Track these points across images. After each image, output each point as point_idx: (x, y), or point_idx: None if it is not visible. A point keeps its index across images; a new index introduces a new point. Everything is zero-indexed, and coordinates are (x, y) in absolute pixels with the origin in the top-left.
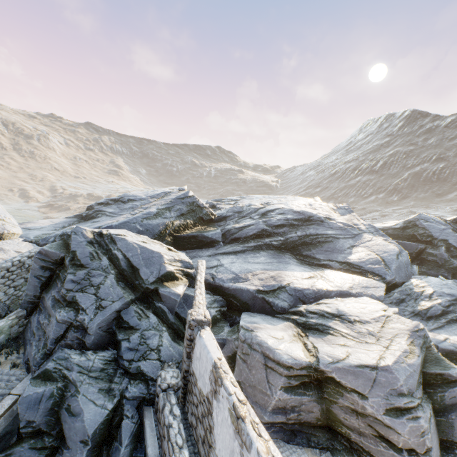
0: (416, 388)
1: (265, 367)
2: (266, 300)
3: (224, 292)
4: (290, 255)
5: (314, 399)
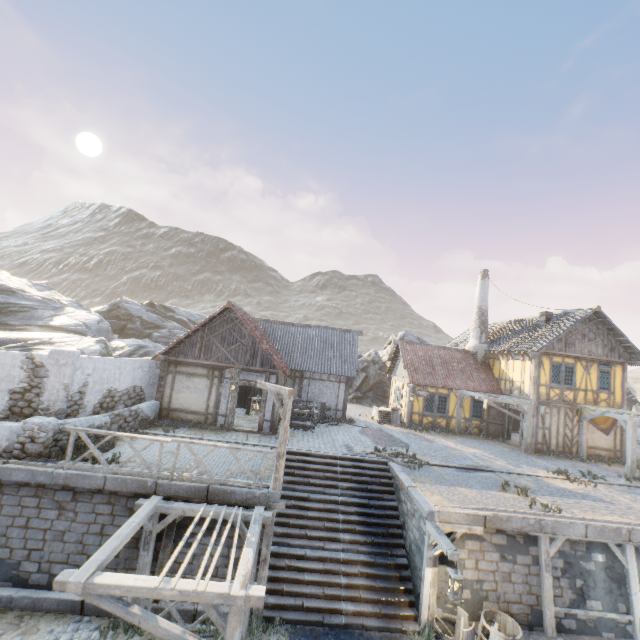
0: None
1: None
2: None
3: None
4: None
5: None
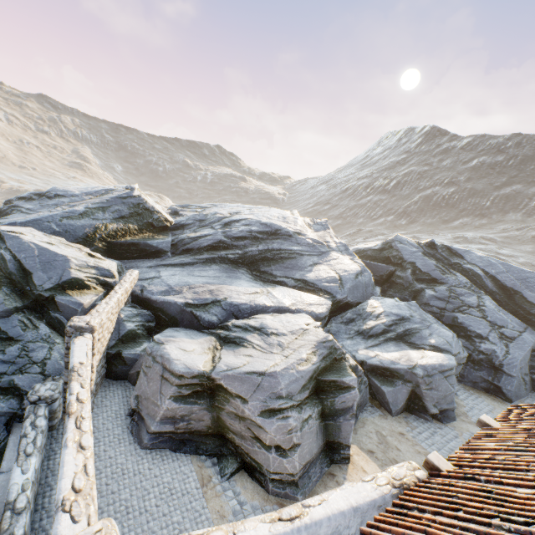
0: (300, 392)
1: (162, 378)
2: (194, 314)
3: (152, 306)
4: (245, 270)
5: (205, 407)
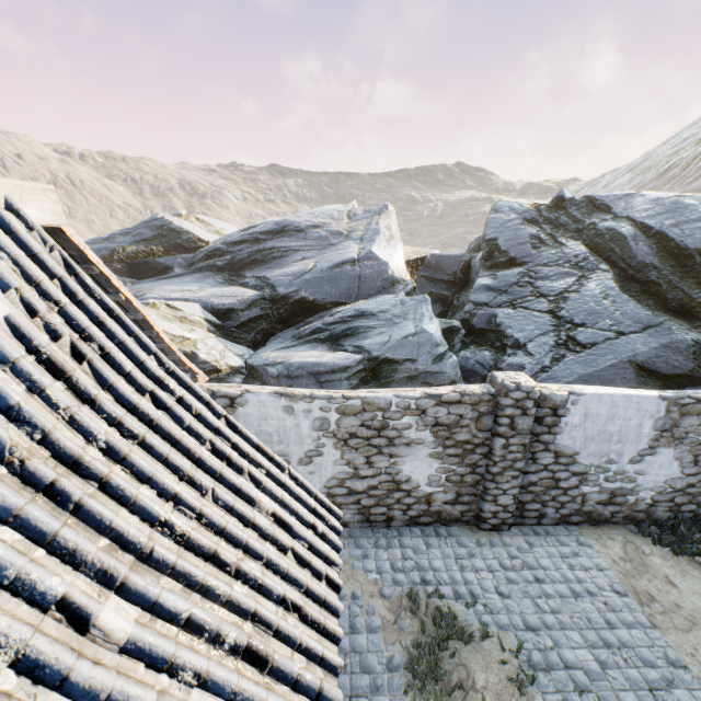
0: None
1: None
2: None
3: None
4: (224, 276)
5: None
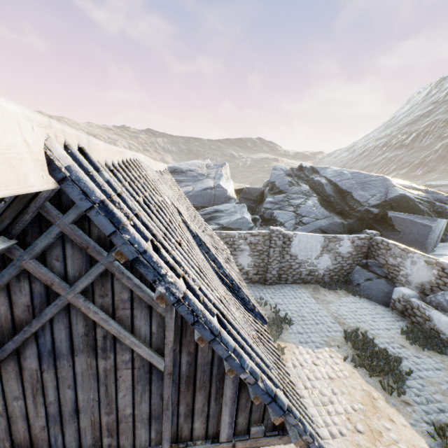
0: None
1: None
2: None
3: None
4: None
5: None
